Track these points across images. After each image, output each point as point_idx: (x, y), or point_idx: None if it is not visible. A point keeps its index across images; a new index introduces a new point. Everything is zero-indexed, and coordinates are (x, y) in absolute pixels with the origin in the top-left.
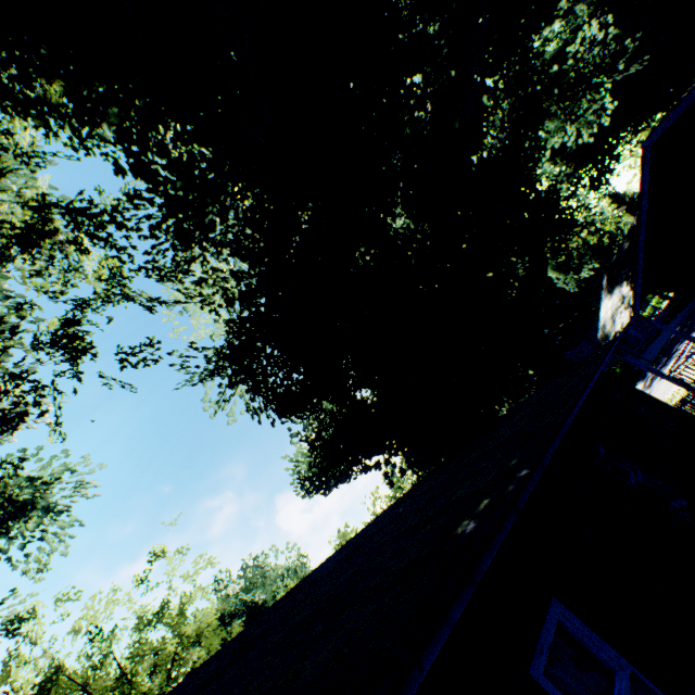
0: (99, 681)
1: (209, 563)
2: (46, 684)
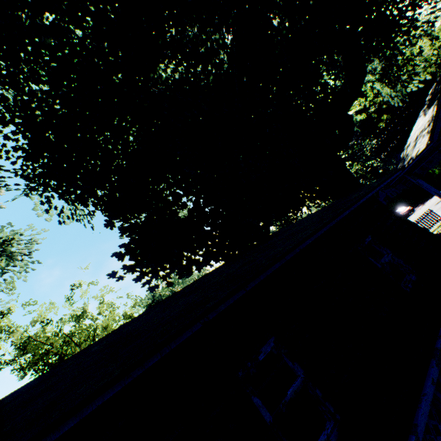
0: (58, 341)
1: (110, 291)
2: (23, 344)
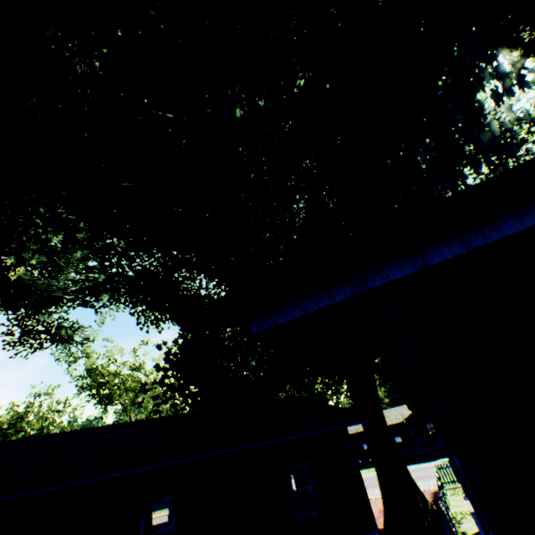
0: (114, 379)
1: None
2: (90, 370)
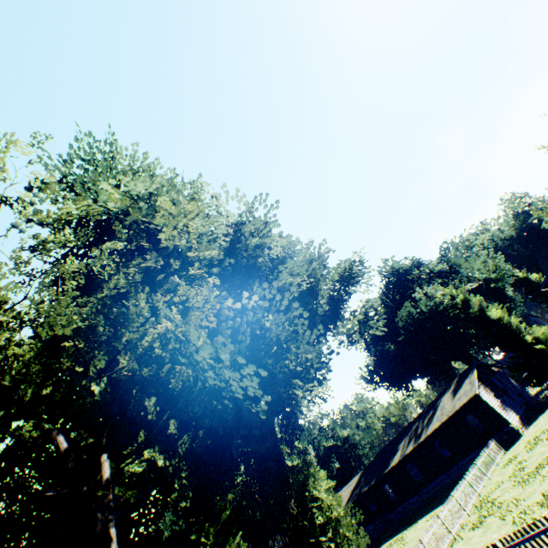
0: None
1: None
2: None
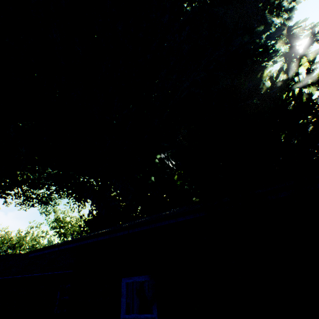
0: (68, 225)
1: None
2: (56, 219)
